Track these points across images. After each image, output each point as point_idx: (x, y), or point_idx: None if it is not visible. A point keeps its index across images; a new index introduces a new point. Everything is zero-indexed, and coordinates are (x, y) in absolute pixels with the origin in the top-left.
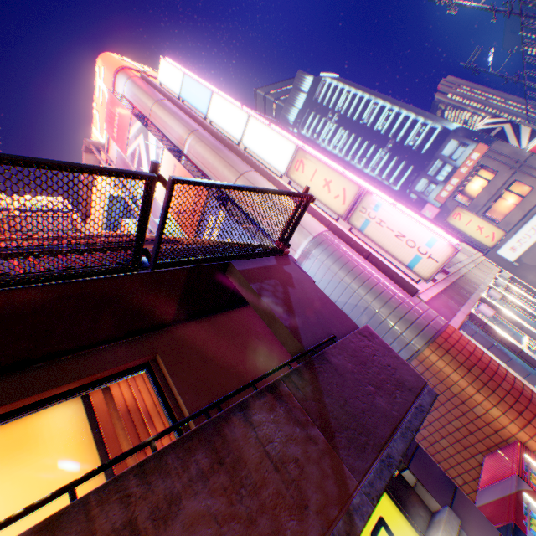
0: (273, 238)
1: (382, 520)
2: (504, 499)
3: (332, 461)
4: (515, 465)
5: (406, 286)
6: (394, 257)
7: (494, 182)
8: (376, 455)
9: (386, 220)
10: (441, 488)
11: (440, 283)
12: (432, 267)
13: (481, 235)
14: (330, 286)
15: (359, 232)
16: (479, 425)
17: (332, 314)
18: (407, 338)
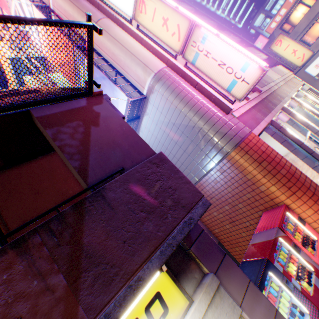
0: (128, 79)
1: (158, 294)
2: (266, 243)
3: (66, 307)
4: (278, 221)
5: (223, 106)
6: (218, 84)
7: (314, 8)
8: (123, 284)
9: (211, 51)
10: (213, 258)
11: (253, 101)
12: (244, 89)
13: (295, 57)
14: (169, 113)
15: (192, 65)
16: (262, 196)
17: (132, 146)
18: (220, 146)
